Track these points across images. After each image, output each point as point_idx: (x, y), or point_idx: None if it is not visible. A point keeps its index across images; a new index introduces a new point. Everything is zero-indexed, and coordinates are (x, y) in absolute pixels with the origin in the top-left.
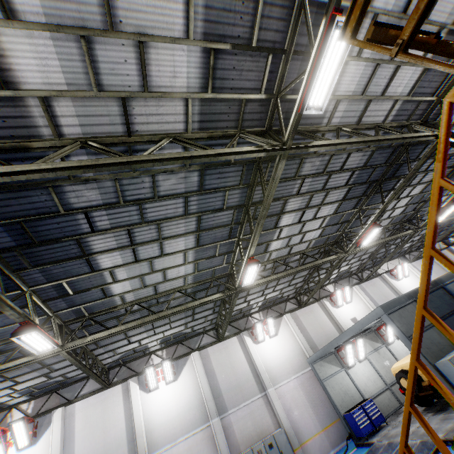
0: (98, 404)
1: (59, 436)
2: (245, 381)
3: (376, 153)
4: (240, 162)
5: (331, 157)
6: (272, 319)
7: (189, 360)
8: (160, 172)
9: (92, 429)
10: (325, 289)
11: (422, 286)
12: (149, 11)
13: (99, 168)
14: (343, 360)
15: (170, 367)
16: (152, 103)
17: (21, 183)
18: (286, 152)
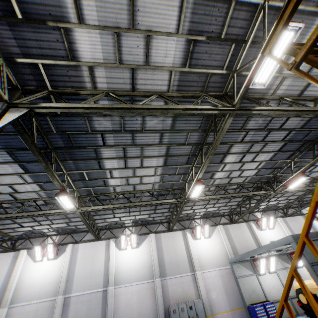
0: (91, 248)
1: (69, 259)
2: (181, 262)
3: (313, 119)
4: (201, 114)
5: (272, 118)
6: (208, 226)
7: (148, 237)
8: (148, 115)
9: (86, 261)
10: (253, 215)
11: (306, 221)
12: (156, 17)
13: (113, 110)
14: (256, 268)
15: (135, 239)
16: (150, 72)
17: (72, 112)
18: (234, 112)
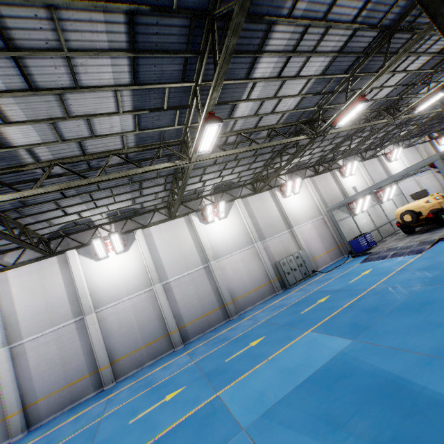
0: (168, 229)
1: (146, 247)
2: (276, 222)
3: None
4: None
5: None
6: (299, 179)
7: (234, 204)
8: None
9: (169, 244)
10: (336, 163)
11: None
12: None
13: None
14: (351, 210)
15: (224, 207)
16: None
17: None
18: None
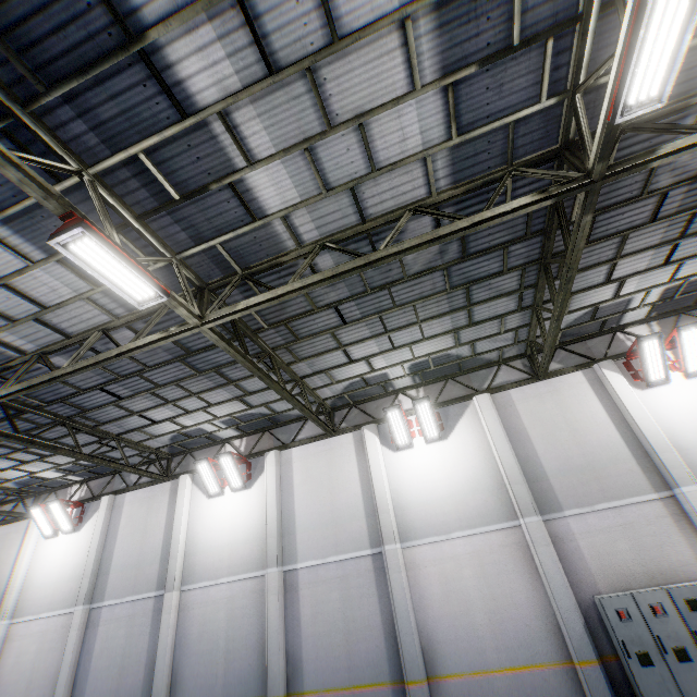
0: (321, 455)
1: (275, 486)
2: (607, 462)
3: None
4: None
5: None
6: (694, 331)
7: (470, 408)
8: None
9: (315, 487)
10: None
11: None
12: None
13: None
14: None
15: (431, 414)
16: None
17: None
18: None
